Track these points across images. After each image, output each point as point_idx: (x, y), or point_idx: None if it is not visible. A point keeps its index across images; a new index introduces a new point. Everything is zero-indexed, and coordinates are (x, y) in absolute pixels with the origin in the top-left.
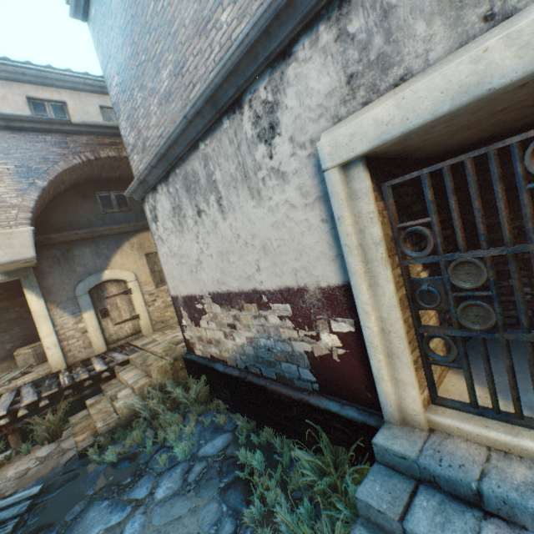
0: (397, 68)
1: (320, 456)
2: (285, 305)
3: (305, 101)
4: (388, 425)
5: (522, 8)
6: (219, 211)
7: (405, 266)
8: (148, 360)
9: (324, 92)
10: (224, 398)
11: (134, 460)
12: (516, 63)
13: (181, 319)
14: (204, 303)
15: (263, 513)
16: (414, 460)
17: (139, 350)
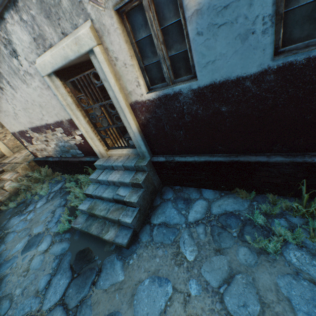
0: (48, 41)
1: (90, 175)
2: (60, 128)
3: (23, 43)
4: (100, 159)
5: (69, 34)
6: (11, 88)
7: (85, 110)
8: (15, 167)
9: (28, 42)
10: (59, 171)
11: (25, 203)
12: (72, 54)
13: (23, 143)
14: (30, 133)
15: (74, 196)
16: (102, 165)
17: (8, 164)
